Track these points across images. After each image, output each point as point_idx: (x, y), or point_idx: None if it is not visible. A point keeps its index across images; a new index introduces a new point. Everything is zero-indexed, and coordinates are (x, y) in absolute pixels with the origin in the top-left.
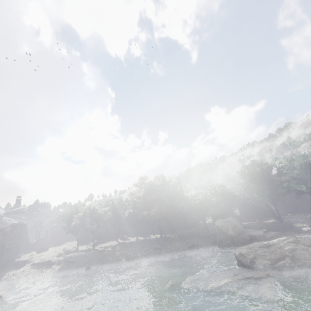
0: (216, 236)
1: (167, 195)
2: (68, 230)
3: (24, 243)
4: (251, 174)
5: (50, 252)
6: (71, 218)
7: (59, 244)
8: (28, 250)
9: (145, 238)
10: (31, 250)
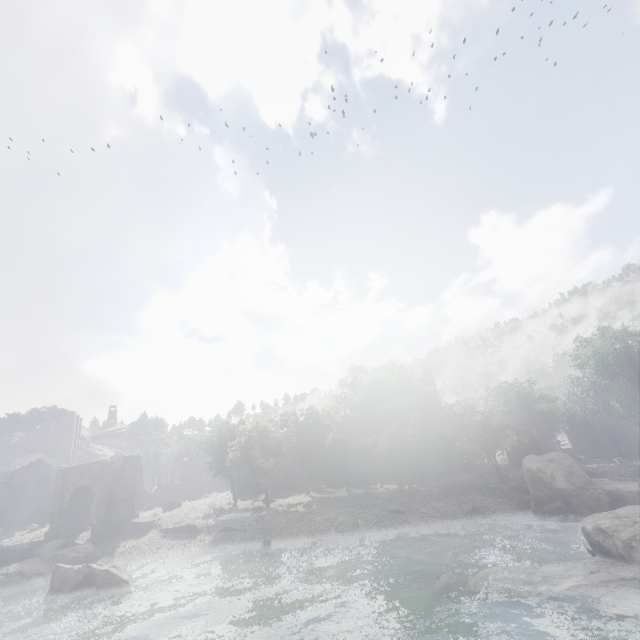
0: (525, 493)
1: (412, 402)
2: (218, 470)
3: (138, 492)
4: (602, 358)
5: (188, 510)
6: (221, 448)
7: (194, 496)
8: (146, 506)
9: (366, 491)
10: (150, 506)
